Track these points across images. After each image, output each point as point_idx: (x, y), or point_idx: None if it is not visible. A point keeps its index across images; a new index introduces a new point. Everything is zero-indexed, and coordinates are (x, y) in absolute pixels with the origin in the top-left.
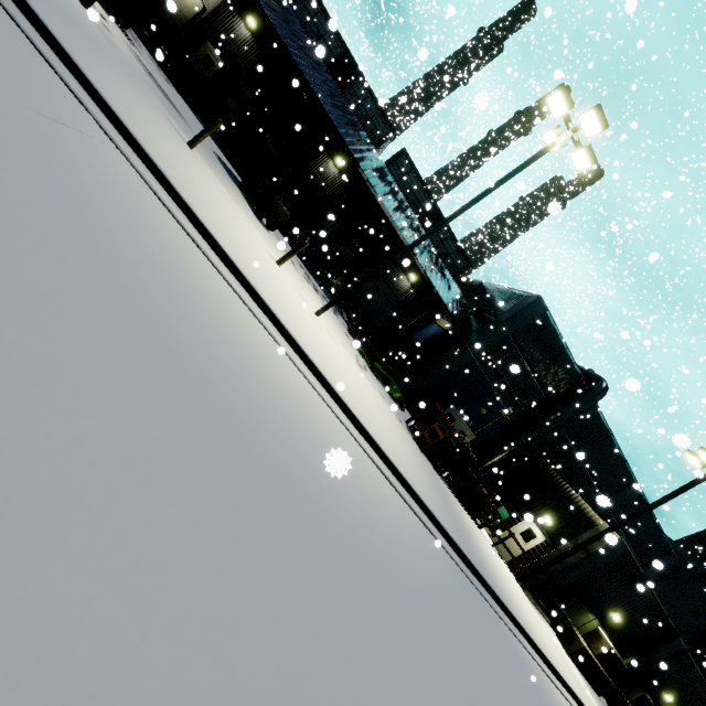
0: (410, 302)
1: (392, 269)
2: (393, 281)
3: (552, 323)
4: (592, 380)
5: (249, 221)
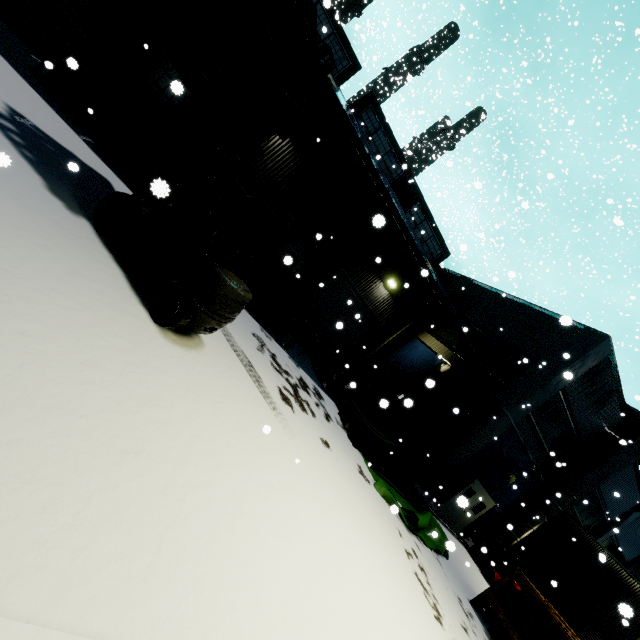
0: (387, 315)
1: (364, 275)
2: (366, 291)
3: (609, 365)
4: (635, 420)
5: (132, 463)
